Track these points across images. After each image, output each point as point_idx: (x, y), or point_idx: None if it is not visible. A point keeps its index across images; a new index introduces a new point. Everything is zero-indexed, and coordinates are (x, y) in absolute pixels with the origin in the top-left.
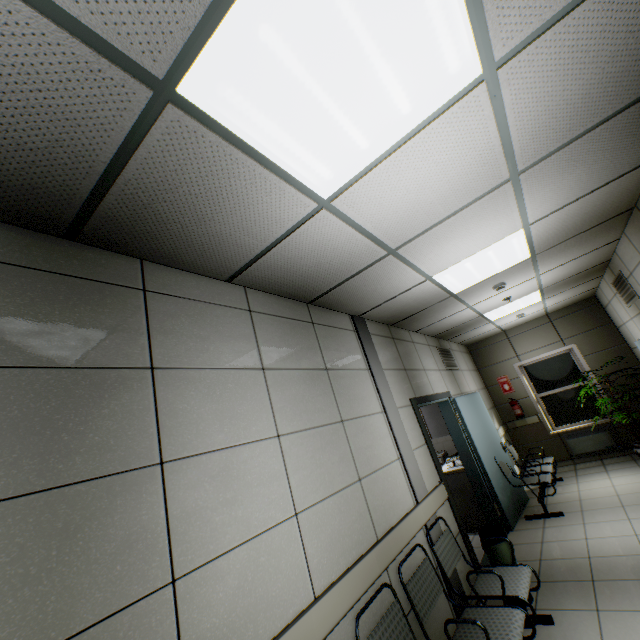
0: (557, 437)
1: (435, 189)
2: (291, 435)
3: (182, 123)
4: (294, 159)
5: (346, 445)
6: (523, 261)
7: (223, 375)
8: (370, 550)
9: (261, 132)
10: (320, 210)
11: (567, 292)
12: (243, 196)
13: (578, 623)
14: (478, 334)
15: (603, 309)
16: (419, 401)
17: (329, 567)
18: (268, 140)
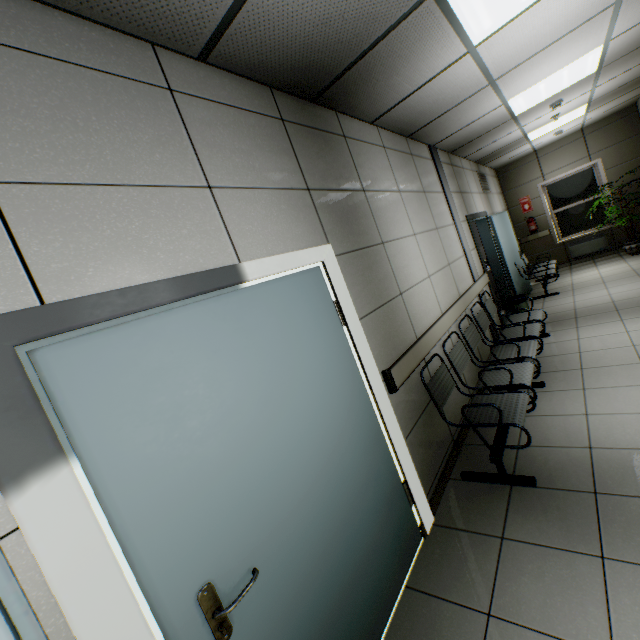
0: (561, 246)
1: (553, 23)
2: (418, 235)
3: (428, 8)
4: (474, 19)
5: (440, 244)
6: (588, 76)
7: (386, 196)
8: (459, 299)
9: (467, 4)
10: (465, 55)
11: (611, 103)
12: (426, 53)
13: (564, 334)
14: (511, 157)
15: (639, 119)
16: (470, 218)
17: (444, 303)
18: (468, 9)
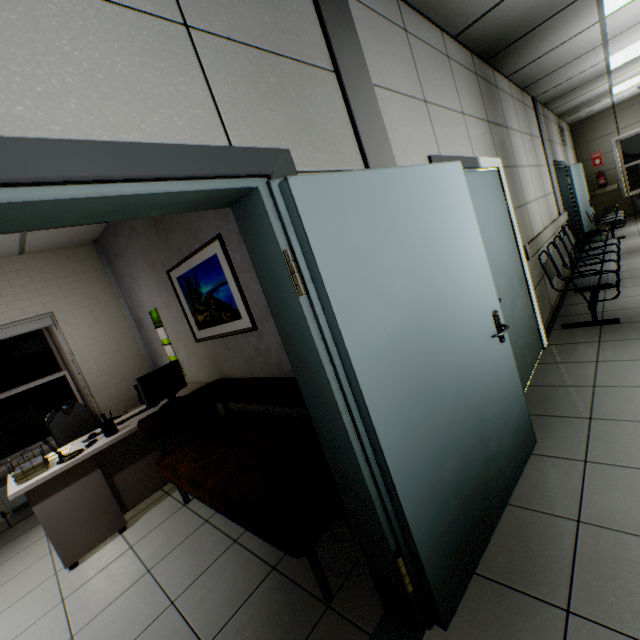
0: (628, 200)
1: None
2: (530, 167)
3: None
4: None
5: (540, 178)
6: None
7: (515, 134)
8: (553, 222)
9: None
10: (595, 24)
11: None
12: (572, 24)
13: (633, 259)
14: (589, 111)
15: None
16: (556, 164)
17: (544, 222)
18: None
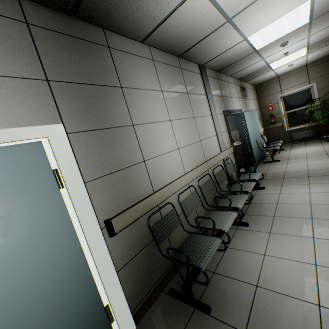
0: (288, 132)
1: None
2: (175, 121)
3: None
4: None
5: (195, 127)
6: (303, 25)
7: (147, 93)
8: (203, 163)
9: None
10: None
11: (323, 48)
12: None
13: (273, 188)
14: (263, 78)
15: None
16: (227, 112)
17: (189, 166)
18: None
